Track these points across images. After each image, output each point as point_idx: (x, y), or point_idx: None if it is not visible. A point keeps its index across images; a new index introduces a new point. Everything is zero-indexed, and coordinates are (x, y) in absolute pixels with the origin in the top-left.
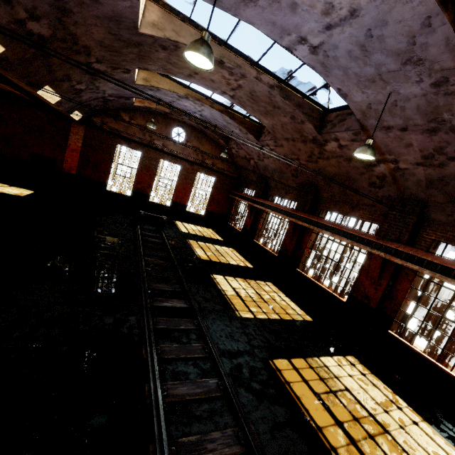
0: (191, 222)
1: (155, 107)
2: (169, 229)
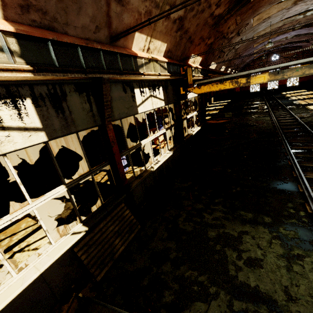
0: (291, 90)
1: (262, 55)
2: (277, 95)
